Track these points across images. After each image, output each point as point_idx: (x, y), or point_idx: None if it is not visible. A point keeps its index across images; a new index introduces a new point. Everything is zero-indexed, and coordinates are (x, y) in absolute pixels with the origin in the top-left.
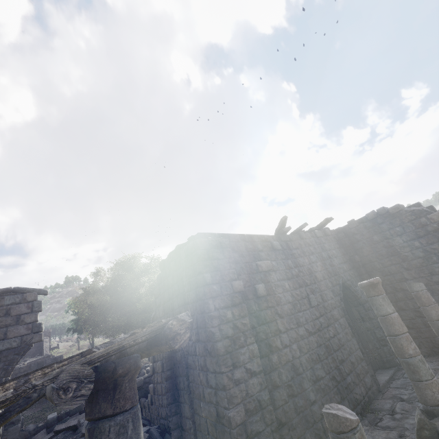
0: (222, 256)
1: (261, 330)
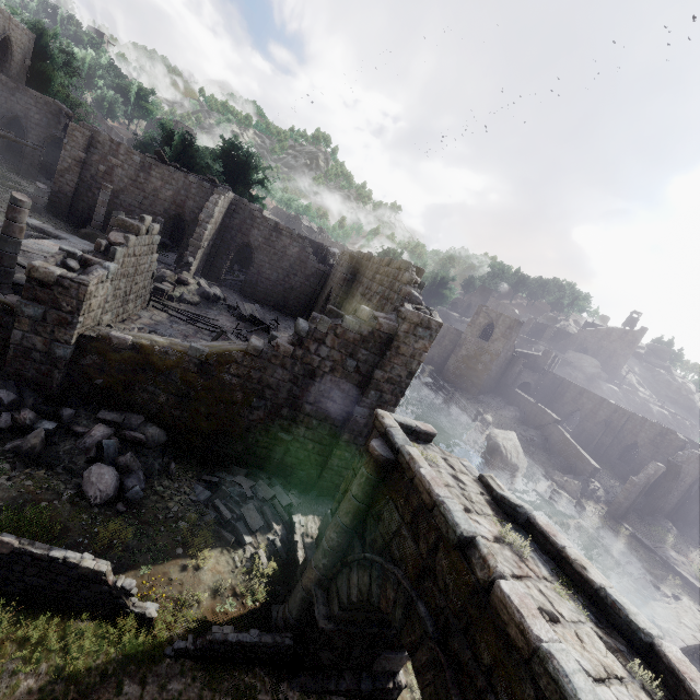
0: (81, 138)
1: (90, 182)
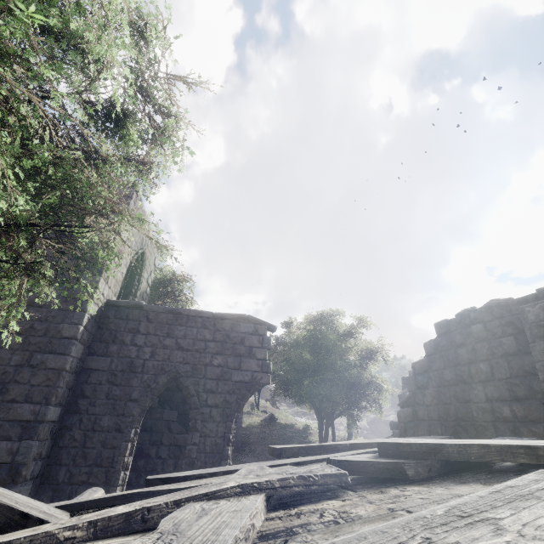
0: None
1: None
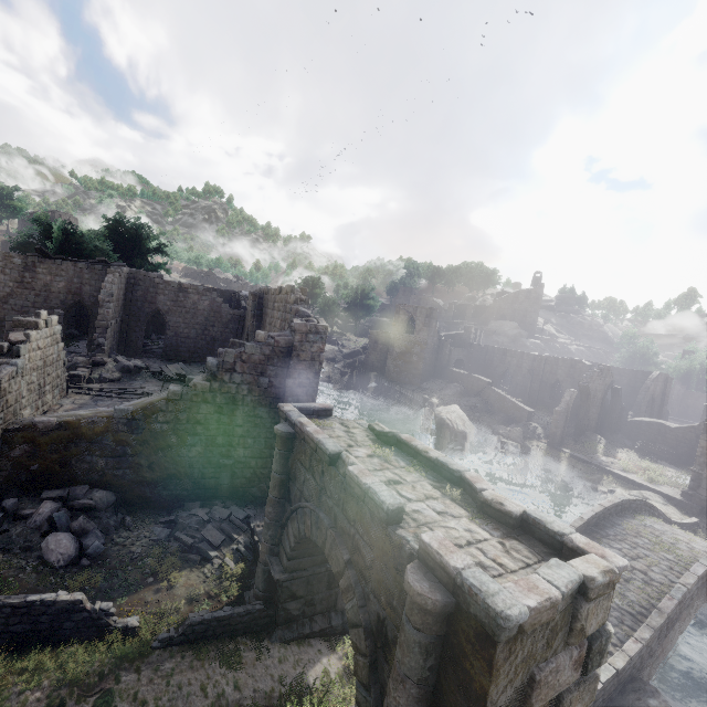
0: None
1: None
